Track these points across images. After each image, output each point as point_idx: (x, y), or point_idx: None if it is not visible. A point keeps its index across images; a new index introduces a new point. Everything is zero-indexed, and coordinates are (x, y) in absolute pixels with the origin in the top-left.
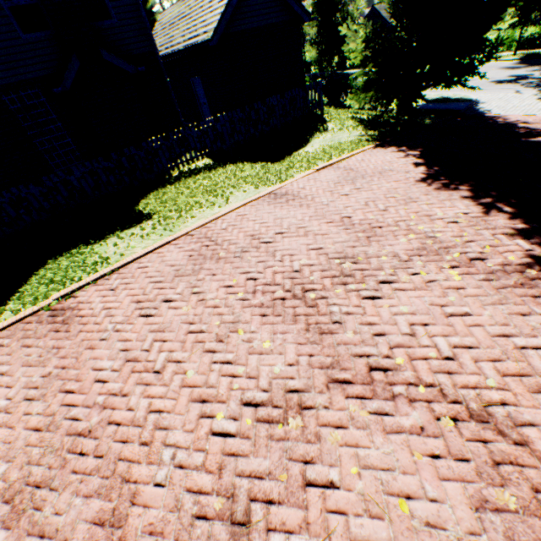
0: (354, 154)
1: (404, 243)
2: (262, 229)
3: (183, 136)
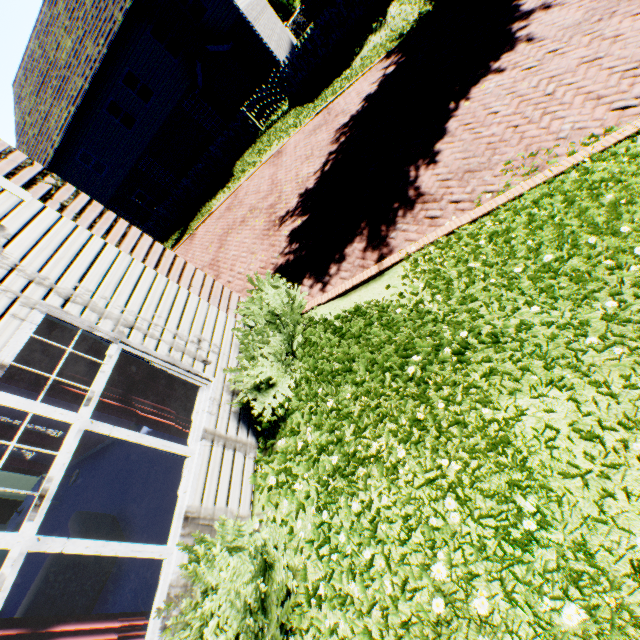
0: (356, 80)
1: (271, 200)
2: (251, 188)
3: (259, 98)
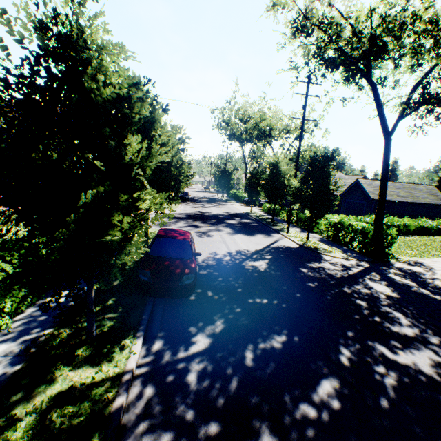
0: None
1: None
2: None
3: None
